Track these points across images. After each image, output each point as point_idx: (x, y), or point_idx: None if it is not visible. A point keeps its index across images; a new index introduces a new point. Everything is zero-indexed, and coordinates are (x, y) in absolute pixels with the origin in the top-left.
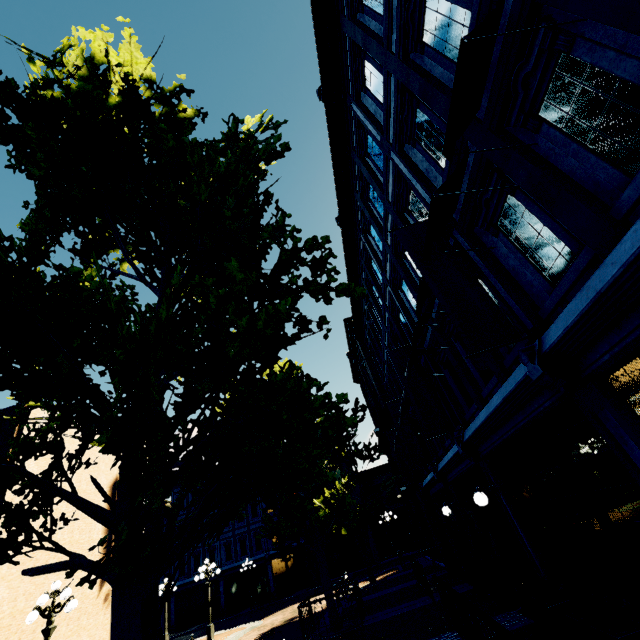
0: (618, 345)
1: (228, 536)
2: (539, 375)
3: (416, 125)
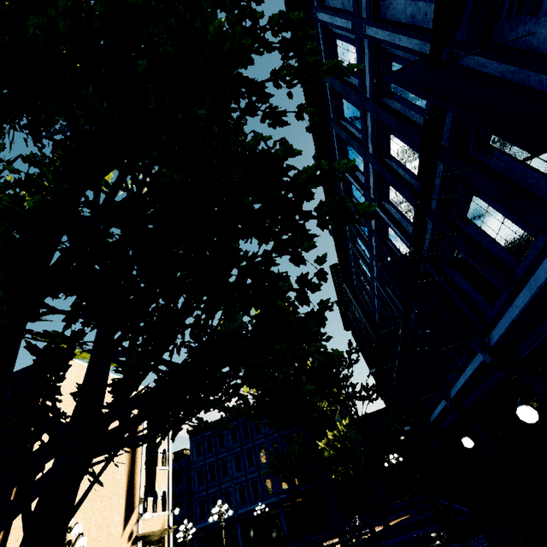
0: None
1: (241, 481)
2: None
3: None
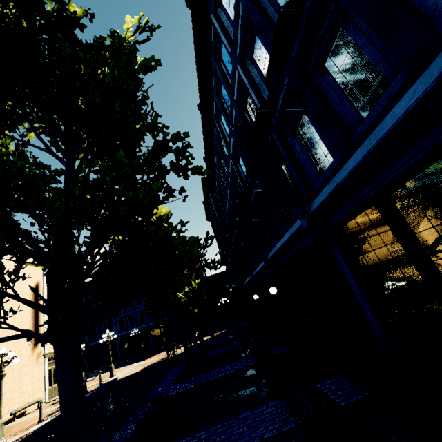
0: (344, 213)
1: (121, 316)
2: (306, 226)
3: (255, 47)
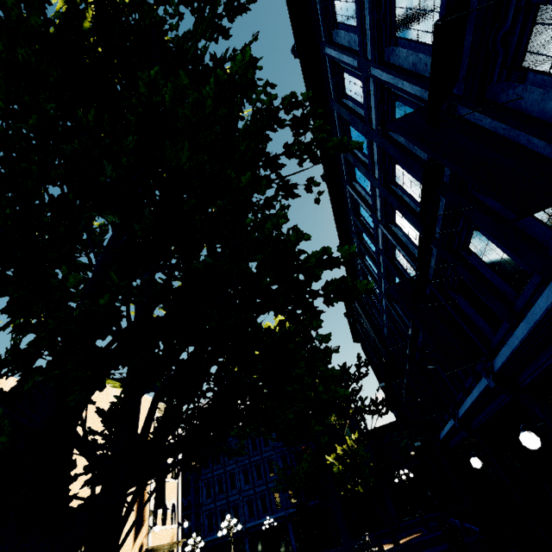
0: None
1: (249, 494)
2: None
3: (396, 19)
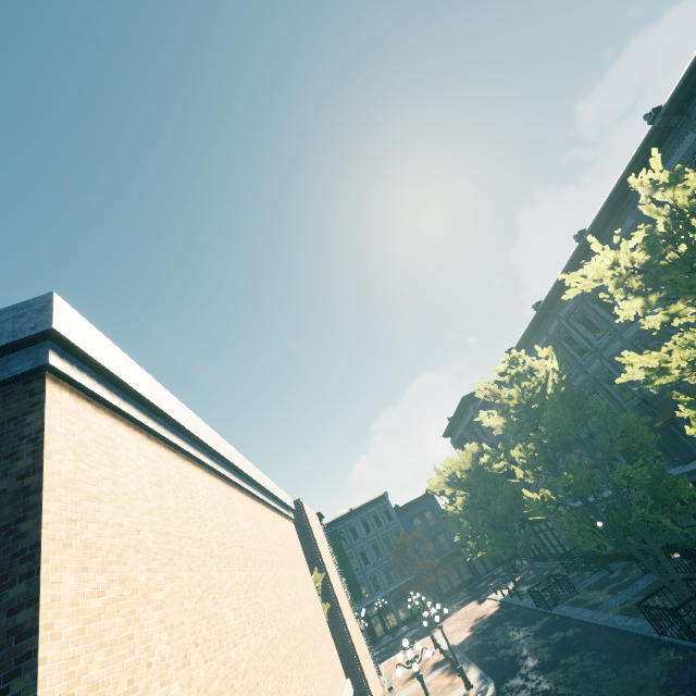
0: None
1: None
2: None
3: None
